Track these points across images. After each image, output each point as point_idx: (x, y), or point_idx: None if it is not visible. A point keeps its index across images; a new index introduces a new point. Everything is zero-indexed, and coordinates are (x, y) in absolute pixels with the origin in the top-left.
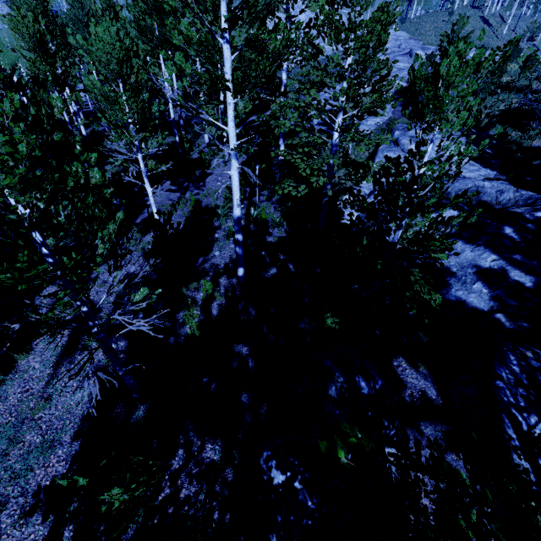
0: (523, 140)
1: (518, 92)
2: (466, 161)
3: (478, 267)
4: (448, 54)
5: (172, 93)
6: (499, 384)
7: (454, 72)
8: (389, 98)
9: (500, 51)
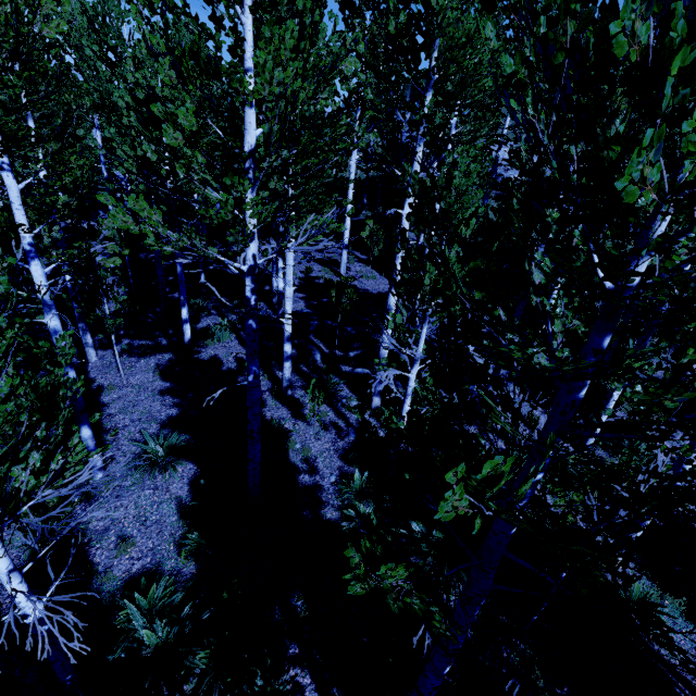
0: None
1: None
2: None
3: None
4: None
5: None
6: None
7: None
8: None
9: None
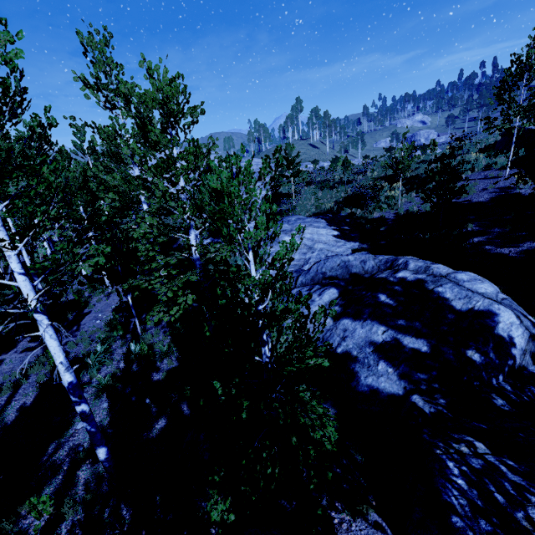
0: (367, 215)
1: (349, 184)
2: (332, 239)
3: (373, 344)
4: (212, 169)
5: (59, 237)
6: (456, 522)
7: (227, 183)
8: None
9: (270, 159)
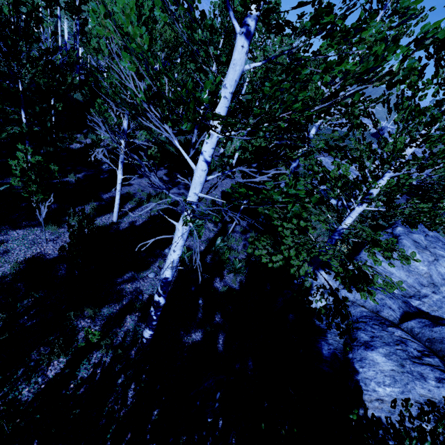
0: None
1: None
2: None
3: None
4: None
5: None
6: None
7: None
8: (444, 218)
9: None
